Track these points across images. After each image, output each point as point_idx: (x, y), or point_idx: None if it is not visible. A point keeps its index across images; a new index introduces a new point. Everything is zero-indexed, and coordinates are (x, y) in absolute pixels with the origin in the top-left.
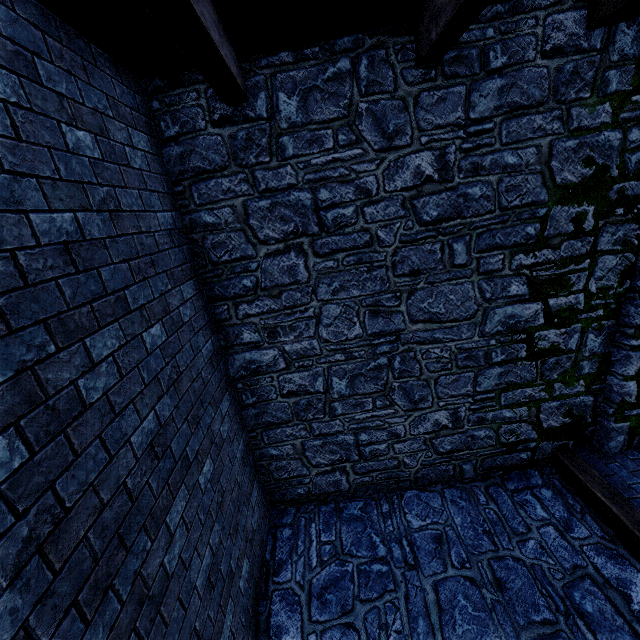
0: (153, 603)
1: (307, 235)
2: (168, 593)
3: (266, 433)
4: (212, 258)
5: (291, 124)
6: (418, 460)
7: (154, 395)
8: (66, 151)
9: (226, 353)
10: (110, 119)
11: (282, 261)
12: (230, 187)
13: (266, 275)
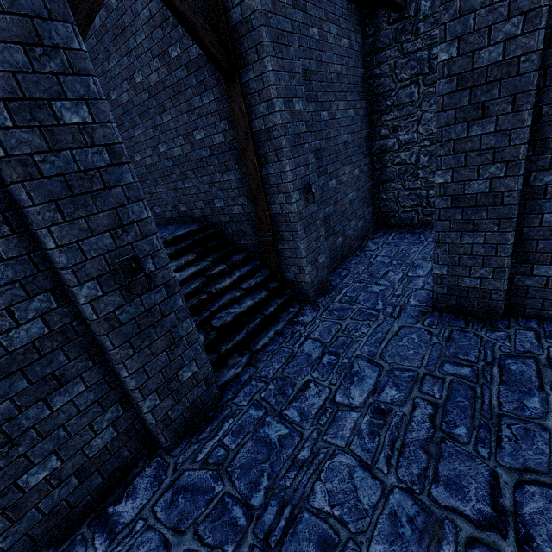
0: (339, 181)
1: (422, 75)
2: (342, 185)
3: (382, 185)
4: (375, 92)
5: (424, 16)
6: None
7: (348, 131)
8: (341, 47)
9: (372, 141)
10: (352, 33)
11: (407, 90)
12: (390, 55)
13: (398, 99)
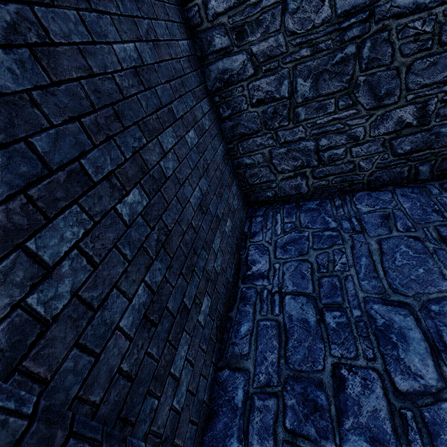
0: (154, 181)
1: None
2: (166, 186)
3: (241, 144)
4: None
5: None
6: (373, 163)
7: (132, 32)
8: None
9: (202, 65)
10: None
11: None
12: None
13: None
